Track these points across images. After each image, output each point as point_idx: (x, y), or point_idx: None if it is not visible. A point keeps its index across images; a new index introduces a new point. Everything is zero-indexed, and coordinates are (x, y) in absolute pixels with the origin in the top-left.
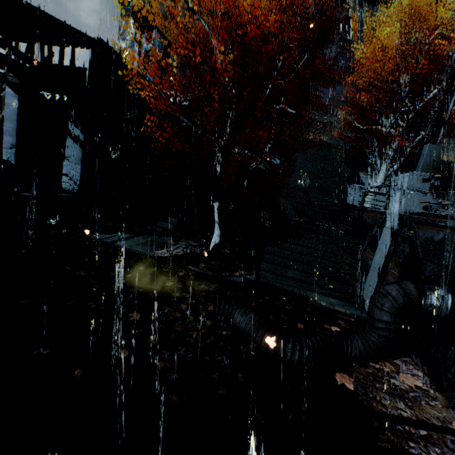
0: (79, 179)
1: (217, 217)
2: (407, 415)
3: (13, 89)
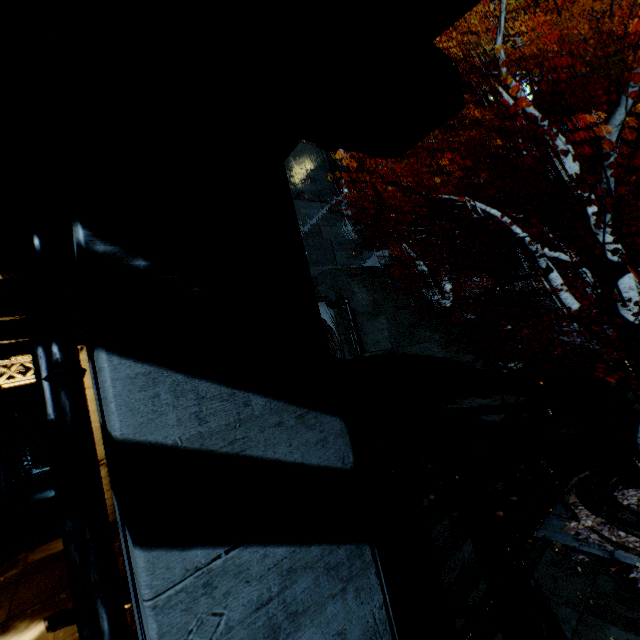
0: None
1: None
2: None
3: None
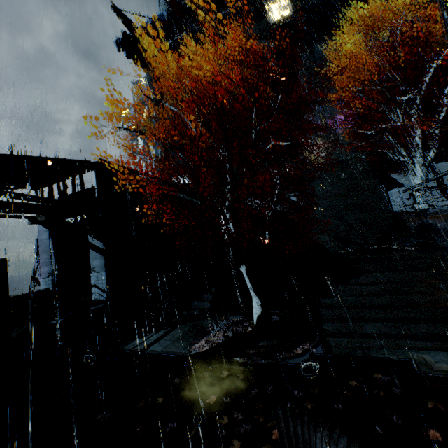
0: (106, 286)
1: (249, 282)
2: None
3: (44, 226)
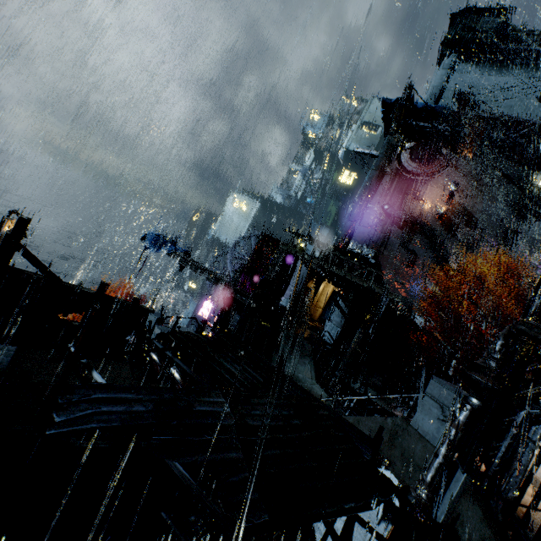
0: (336, 337)
1: None
2: None
3: (306, 268)
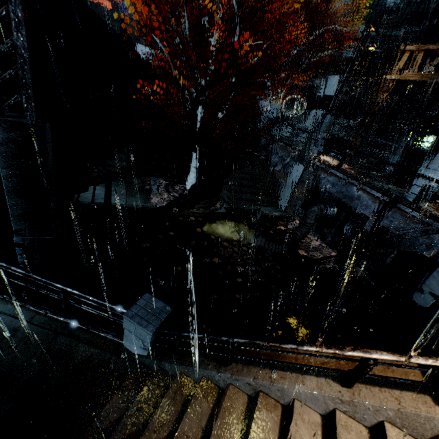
0: None
1: (197, 164)
2: (321, 256)
3: None
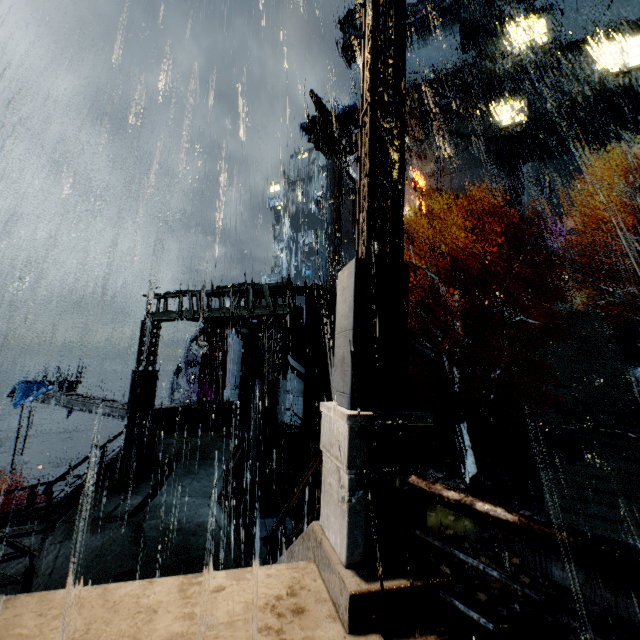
0: (302, 412)
1: (469, 440)
2: None
3: (238, 337)
